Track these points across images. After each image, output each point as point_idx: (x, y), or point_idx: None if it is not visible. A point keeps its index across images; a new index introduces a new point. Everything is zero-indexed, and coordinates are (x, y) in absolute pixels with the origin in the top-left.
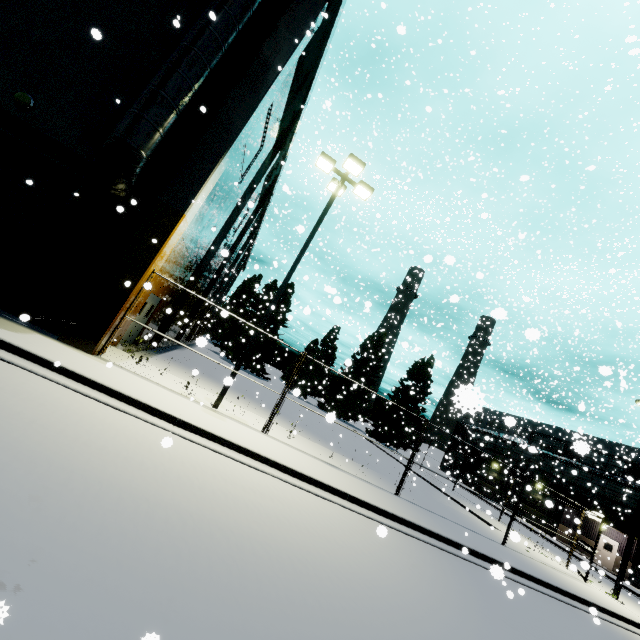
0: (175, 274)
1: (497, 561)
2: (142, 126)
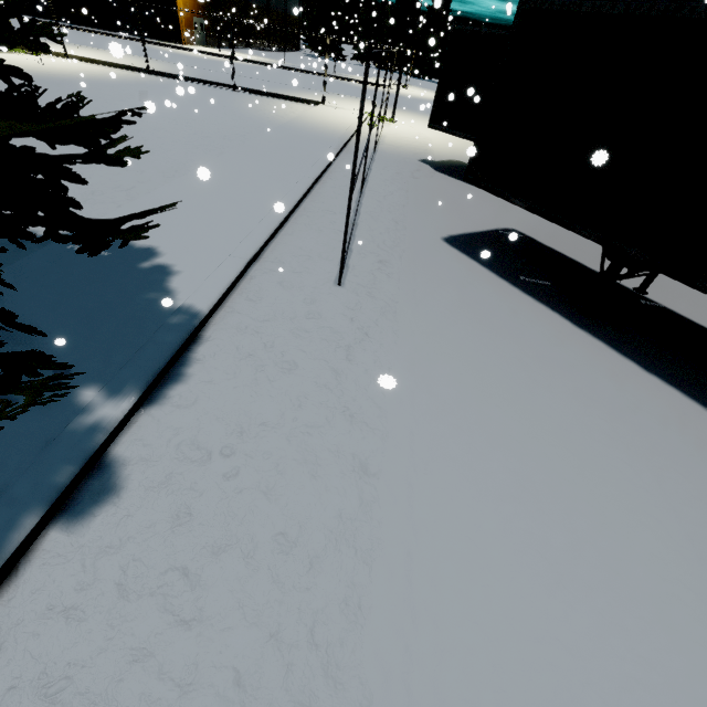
0: (199, 2)
1: (301, 70)
2: None
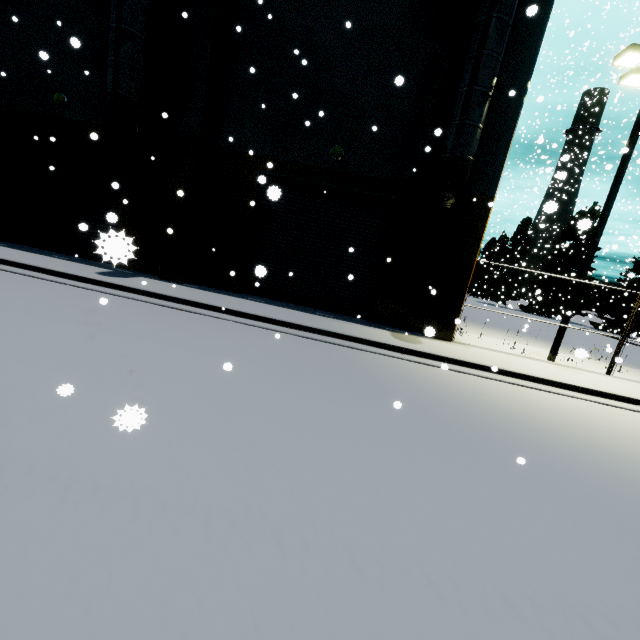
0: None
1: None
2: (471, 135)
